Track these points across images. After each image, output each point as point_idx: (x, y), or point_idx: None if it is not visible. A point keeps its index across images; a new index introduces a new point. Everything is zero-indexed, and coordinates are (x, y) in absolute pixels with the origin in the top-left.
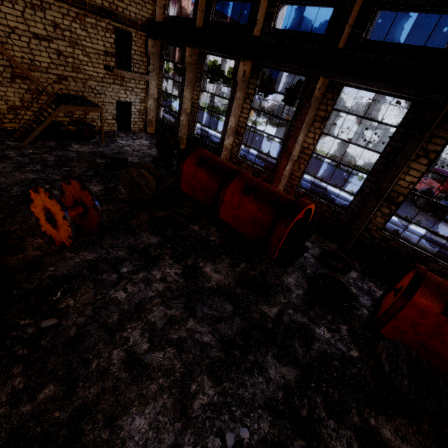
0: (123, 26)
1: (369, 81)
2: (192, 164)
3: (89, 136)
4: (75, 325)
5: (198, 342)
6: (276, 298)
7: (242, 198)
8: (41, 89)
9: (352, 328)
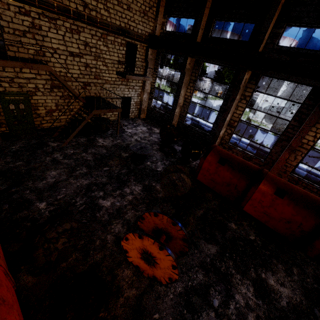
0: (132, 41)
1: None
2: (213, 161)
3: (105, 128)
4: None
5: None
6: None
7: (275, 199)
8: (71, 95)
9: None
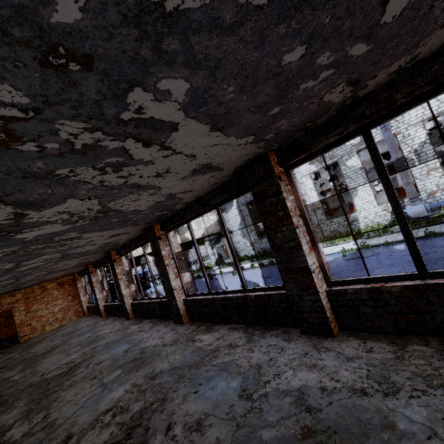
0: None
1: None
2: None
3: None
4: None
5: None
6: None
7: None
8: None
9: None
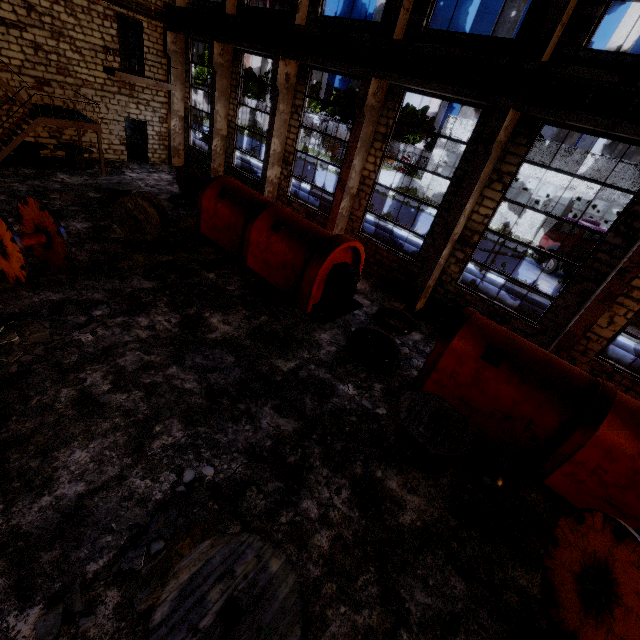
0: (129, 13)
1: (427, 81)
2: (212, 196)
3: (85, 166)
4: (18, 363)
5: (176, 388)
6: (298, 353)
7: (270, 236)
8: (13, 97)
9: (388, 387)
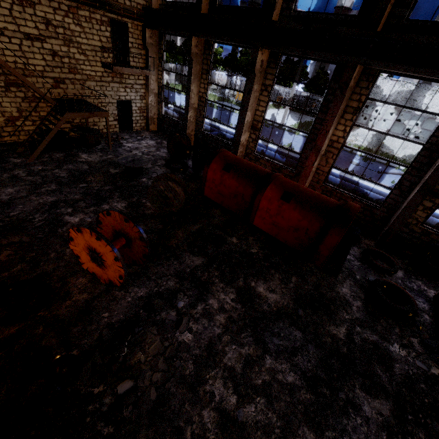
0: (118, 17)
1: (419, 68)
2: (217, 169)
3: (94, 142)
4: (153, 385)
5: (284, 385)
6: (339, 315)
7: (282, 205)
8: (38, 96)
9: (423, 340)
